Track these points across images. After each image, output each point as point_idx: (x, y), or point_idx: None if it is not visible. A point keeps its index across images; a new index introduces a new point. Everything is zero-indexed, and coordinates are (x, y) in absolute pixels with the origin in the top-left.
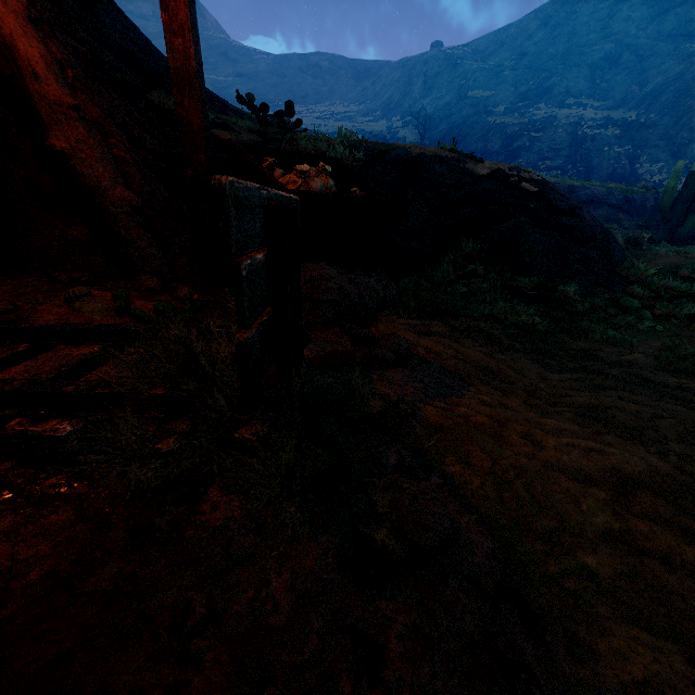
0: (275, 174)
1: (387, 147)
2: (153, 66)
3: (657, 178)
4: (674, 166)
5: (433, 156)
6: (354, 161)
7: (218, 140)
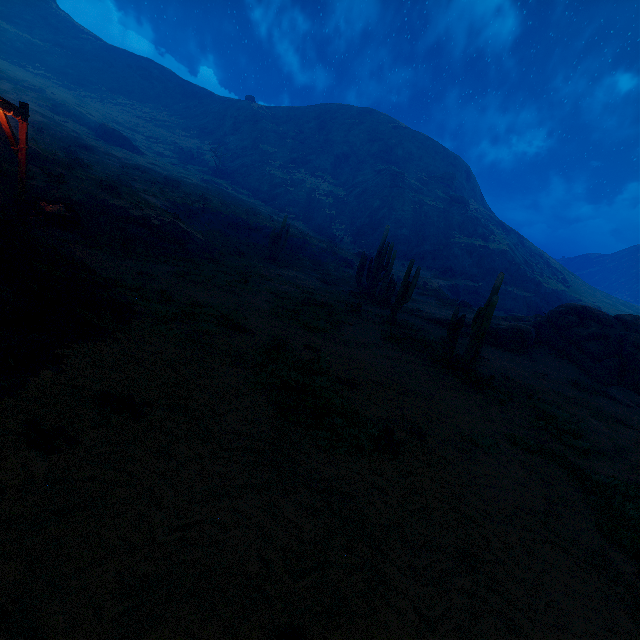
0: (46, 205)
1: (101, 198)
2: (2, 146)
3: (338, 233)
4: (273, 228)
5: (118, 205)
6: (84, 201)
7: (29, 185)
